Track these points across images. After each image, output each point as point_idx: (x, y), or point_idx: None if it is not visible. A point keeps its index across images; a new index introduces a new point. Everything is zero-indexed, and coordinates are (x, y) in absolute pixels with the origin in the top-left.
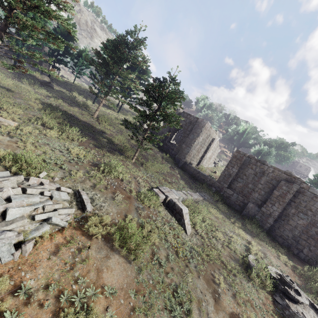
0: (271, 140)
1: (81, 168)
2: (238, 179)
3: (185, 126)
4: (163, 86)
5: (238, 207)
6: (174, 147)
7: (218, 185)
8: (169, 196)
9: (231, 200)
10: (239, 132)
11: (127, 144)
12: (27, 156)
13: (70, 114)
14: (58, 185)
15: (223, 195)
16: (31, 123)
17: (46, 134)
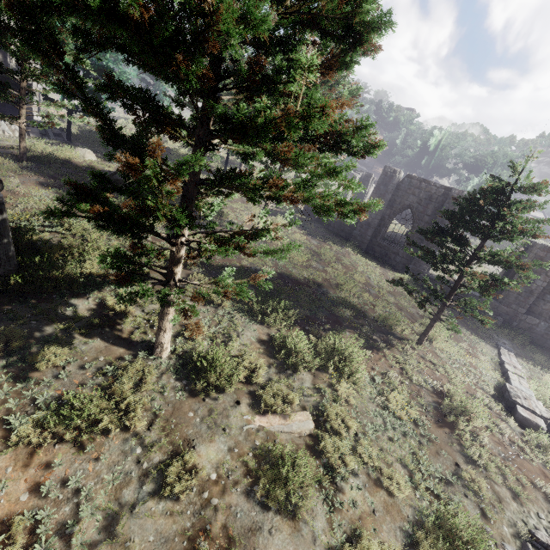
0: (485, 154)
1: (450, 452)
2: (547, 296)
3: (419, 206)
4: (509, 203)
5: (549, 344)
6: (398, 250)
7: (506, 311)
8: (547, 417)
9: (536, 333)
10: (427, 149)
11: (367, 295)
12: (417, 508)
13: (251, 271)
14: (510, 549)
15: (519, 325)
16: (293, 379)
17: (353, 403)
